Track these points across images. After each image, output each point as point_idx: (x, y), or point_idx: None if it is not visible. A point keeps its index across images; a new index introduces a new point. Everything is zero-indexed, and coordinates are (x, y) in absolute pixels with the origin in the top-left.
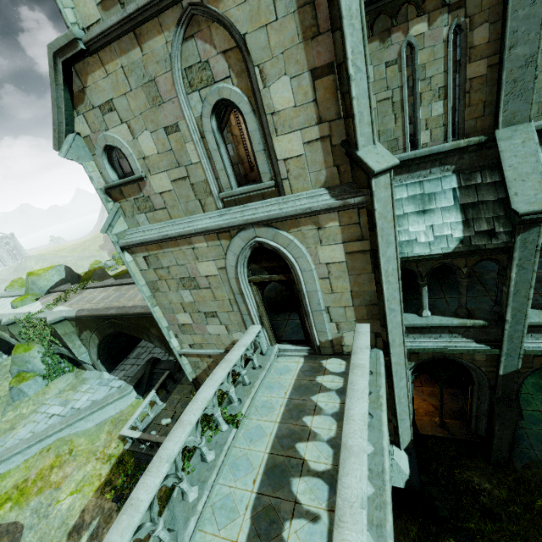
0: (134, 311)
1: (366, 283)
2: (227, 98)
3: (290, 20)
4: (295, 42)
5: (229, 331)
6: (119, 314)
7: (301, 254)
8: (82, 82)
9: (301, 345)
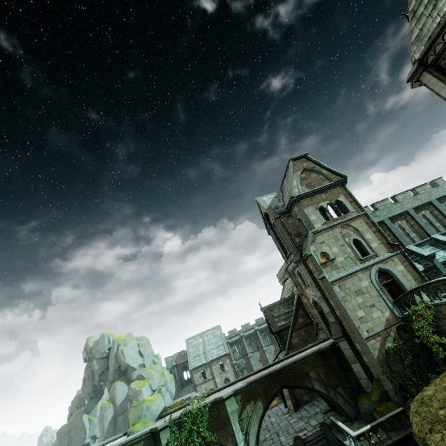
0: (298, 357)
1: (415, 274)
2: (355, 238)
3: (365, 225)
4: (367, 228)
5: (382, 313)
6: (288, 364)
7: (393, 269)
8: (314, 238)
9: None
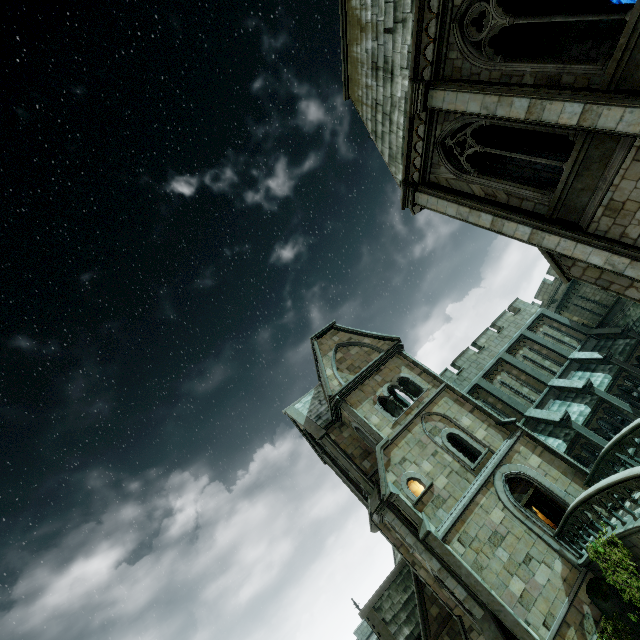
0: None
1: (560, 464)
2: (449, 432)
3: (454, 405)
4: (459, 408)
5: (549, 567)
6: None
7: (526, 468)
8: (388, 457)
9: (589, 537)
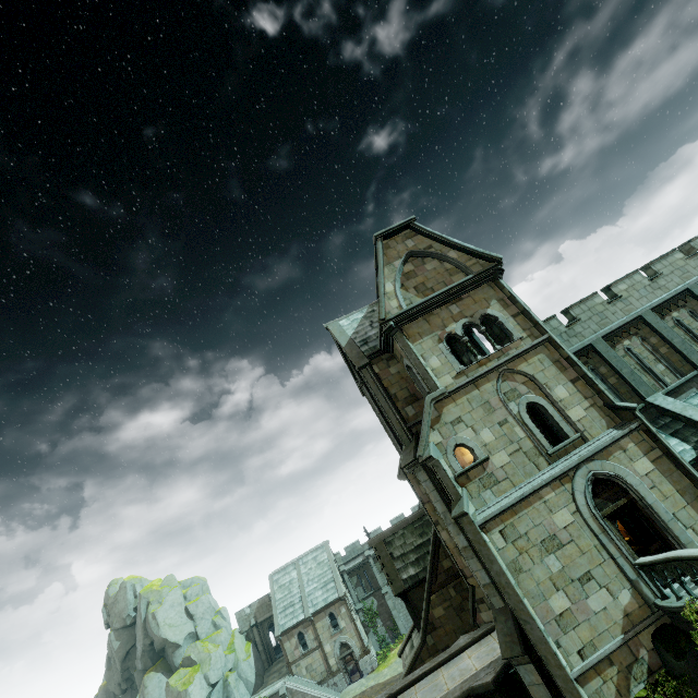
0: None
1: (680, 479)
2: (532, 400)
3: (551, 367)
4: (557, 373)
5: (612, 595)
6: None
7: (626, 472)
8: (439, 412)
9: (684, 577)
